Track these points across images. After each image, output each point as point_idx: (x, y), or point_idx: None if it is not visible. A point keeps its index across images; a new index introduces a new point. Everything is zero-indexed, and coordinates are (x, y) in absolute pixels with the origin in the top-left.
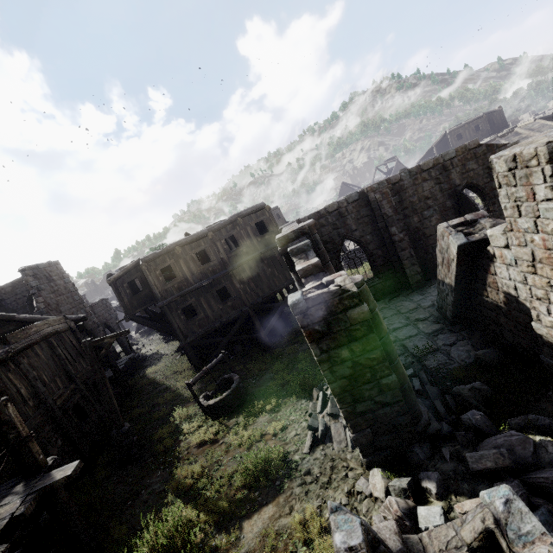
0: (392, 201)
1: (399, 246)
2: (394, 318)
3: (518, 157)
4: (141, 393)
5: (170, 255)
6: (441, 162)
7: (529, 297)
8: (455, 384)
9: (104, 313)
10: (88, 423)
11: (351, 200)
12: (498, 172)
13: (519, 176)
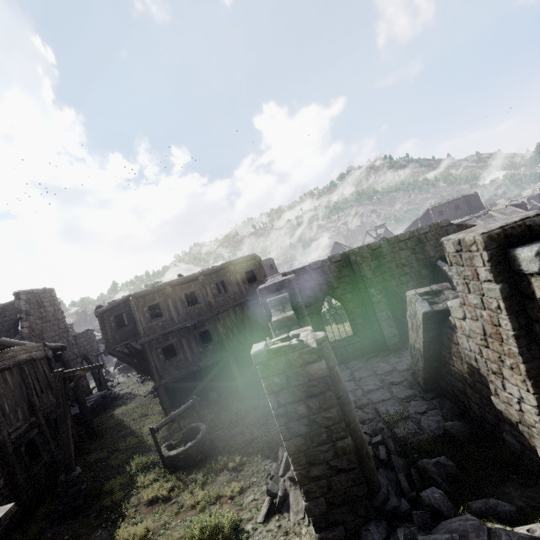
0: (371, 265)
1: (377, 307)
2: (369, 379)
3: (461, 242)
4: (103, 435)
5: (160, 293)
6: (416, 234)
7: (486, 370)
8: (423, 456)
9: (86, 344)
10: (38, 464)
11: (334, 260)
12: (449, 252)
13: (465, 258)
